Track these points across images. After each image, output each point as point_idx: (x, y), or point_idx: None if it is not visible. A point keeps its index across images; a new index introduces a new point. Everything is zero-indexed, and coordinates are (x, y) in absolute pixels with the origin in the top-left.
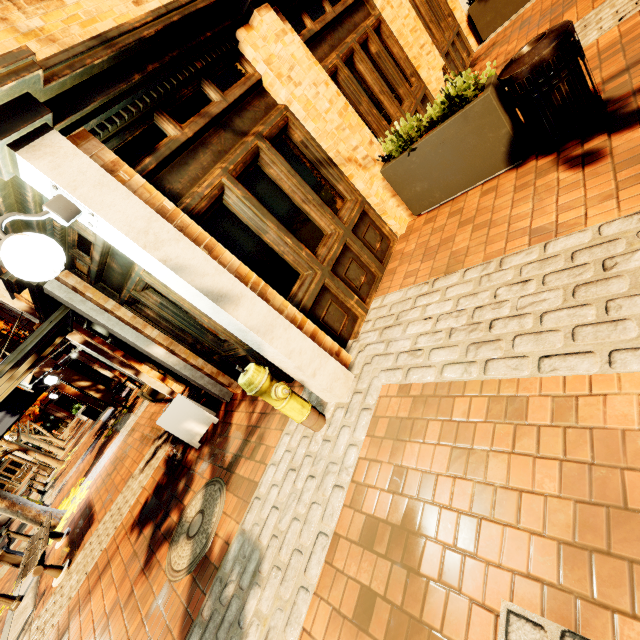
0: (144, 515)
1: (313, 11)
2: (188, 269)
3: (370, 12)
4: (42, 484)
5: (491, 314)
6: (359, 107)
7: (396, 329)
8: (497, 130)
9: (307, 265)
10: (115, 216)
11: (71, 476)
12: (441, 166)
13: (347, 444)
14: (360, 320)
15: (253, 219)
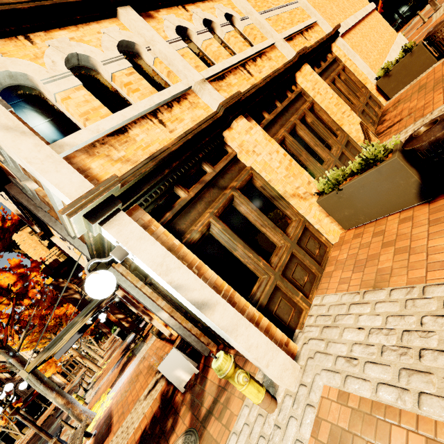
0: (142, 441)
1: (269, 108)
2: (184, 287)
3: (306, 99)
4: (87, 383)
5: (419, 342)
6: (300, 157)
7: (334, 331)
8: (407, 179)
9: (263, 271)
10: (146, 256)
11: (104, 383)
12: (363, 200)
13: (294, 438)
14: (304, 312)
15: (228, 242)
